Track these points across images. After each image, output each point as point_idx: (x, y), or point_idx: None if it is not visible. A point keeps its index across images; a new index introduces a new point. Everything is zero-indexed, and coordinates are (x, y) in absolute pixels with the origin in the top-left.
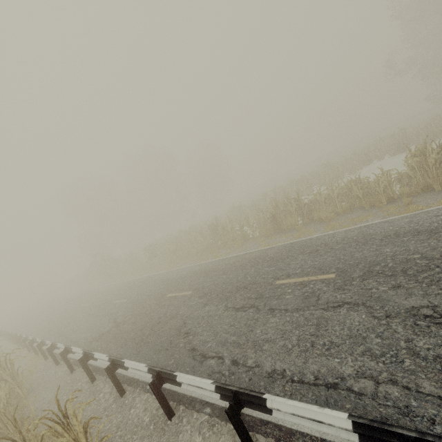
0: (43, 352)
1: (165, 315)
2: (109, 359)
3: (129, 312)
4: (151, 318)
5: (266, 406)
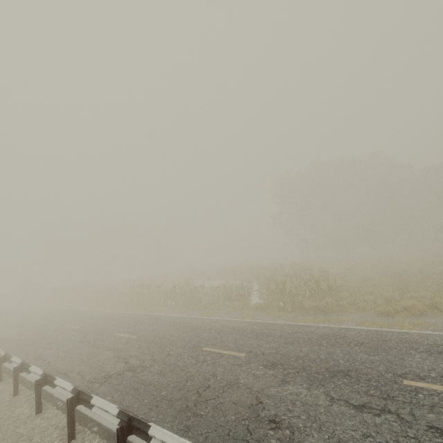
0: None
1: None
2: None
3: None
4: None
5: None
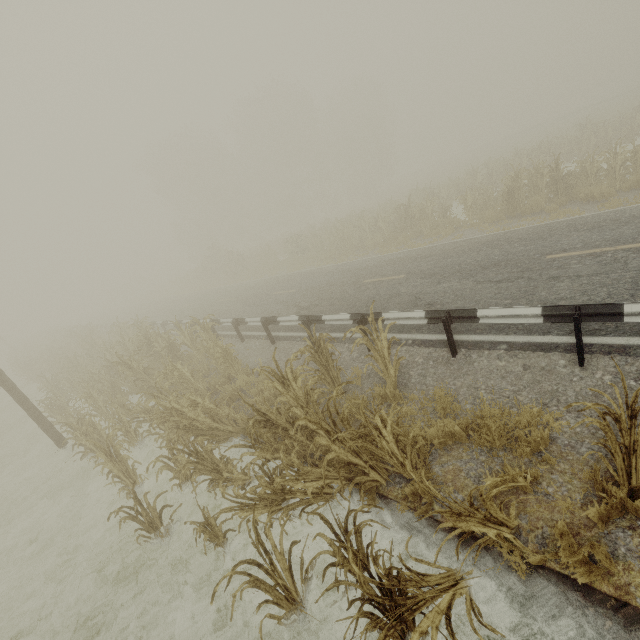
0: (216, 332)
1: (379, 295)
2: (352, 317)
3: (313, 298)
4: (357, 299)
5: (621, 313)
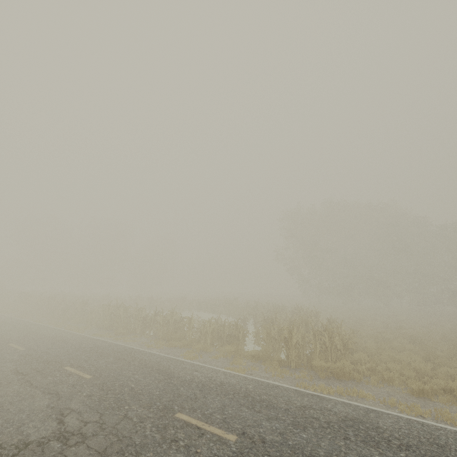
0: None
1: None
2: None
3: None
4: None
5: None
